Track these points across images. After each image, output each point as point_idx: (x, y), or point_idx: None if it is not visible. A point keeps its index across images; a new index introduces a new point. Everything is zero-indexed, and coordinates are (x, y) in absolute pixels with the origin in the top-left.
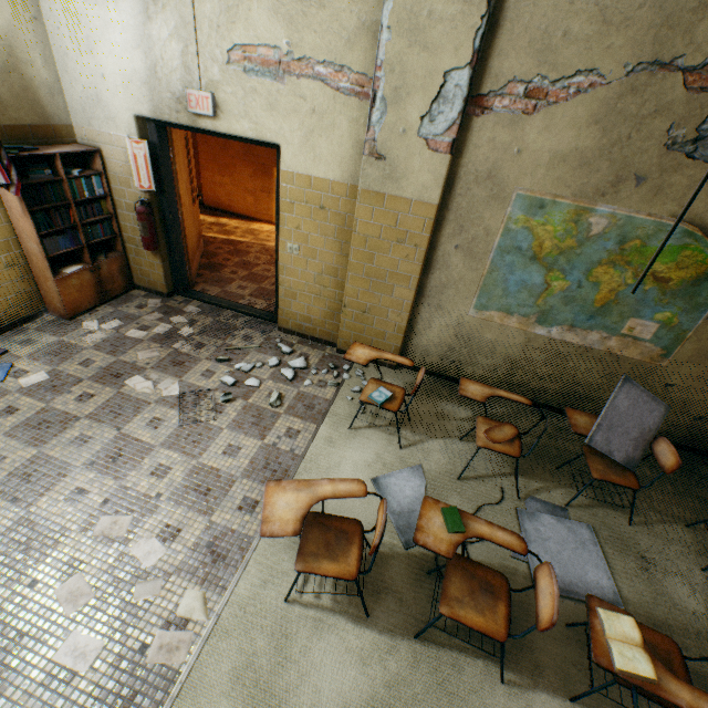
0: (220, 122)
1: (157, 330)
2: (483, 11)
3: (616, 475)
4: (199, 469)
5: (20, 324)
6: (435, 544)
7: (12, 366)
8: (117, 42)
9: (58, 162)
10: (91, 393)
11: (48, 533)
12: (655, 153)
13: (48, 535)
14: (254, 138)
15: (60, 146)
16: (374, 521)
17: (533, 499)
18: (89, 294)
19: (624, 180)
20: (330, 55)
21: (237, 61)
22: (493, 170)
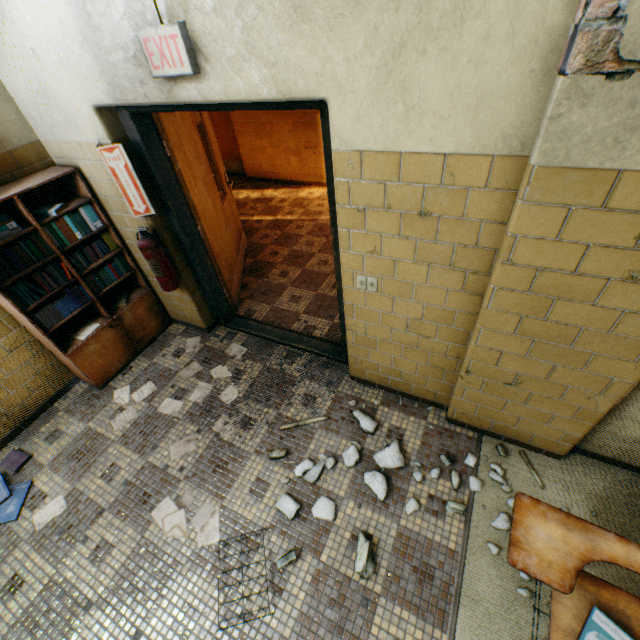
0: (208, 81)
1: (194, 396)
2: None
3: None
4: None
5: (50, 404)
6: None
7: (31, 486)
8: None
9: (20, 206)
10: (109, 540)
11: None
12: None
13: None
14: (274, 98)
15: (26, 179)
16: None
17: None
18: (116, 353)
19: None
20: None
21: None
22: None
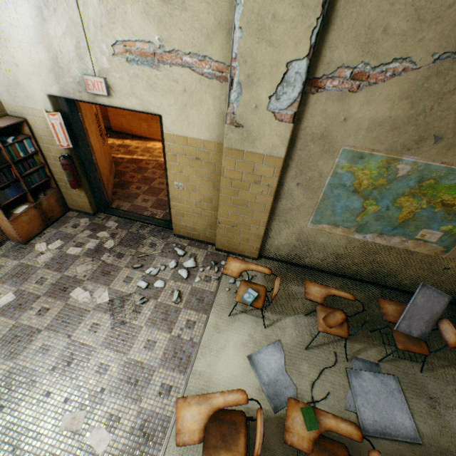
0: (113, 99)
1: (89, 245)
2: (318, 13)
3: (413, 344)
4: (129, 364)
5: None
6: (299, 443)
7: None
8: (23, 39)
9: None
10: (46, 307)
11: (28, 434)
12: (451, 120)
13: (28, 435)
14: (141, 110)
15: None
16: (252, 392)
17: (357, 359)
18: (36, 224)
19: (425, 139)
20: (194, 48)
21: (120, 53)
22: (325, 133)
